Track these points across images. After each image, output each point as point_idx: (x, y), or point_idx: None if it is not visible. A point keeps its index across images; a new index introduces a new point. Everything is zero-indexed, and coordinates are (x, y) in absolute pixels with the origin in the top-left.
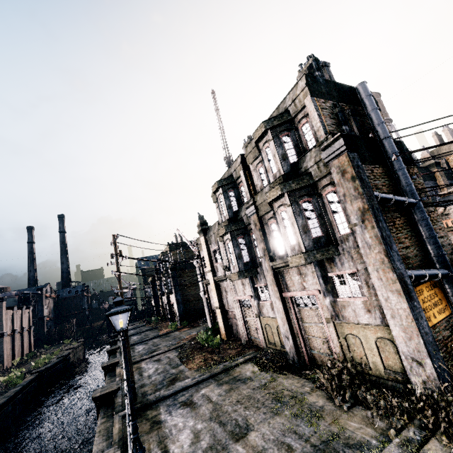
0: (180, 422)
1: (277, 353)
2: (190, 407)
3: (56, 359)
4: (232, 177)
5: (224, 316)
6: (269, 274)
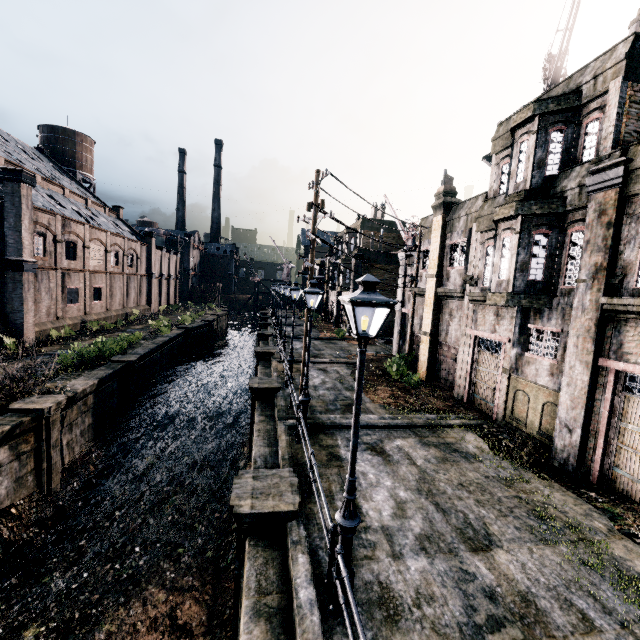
0: (371, 474)
1: (524, 438)
2: (381, 457)
3: (202, 322)
4: (577, 95)
5: (432, 349)
6: (584, 317)
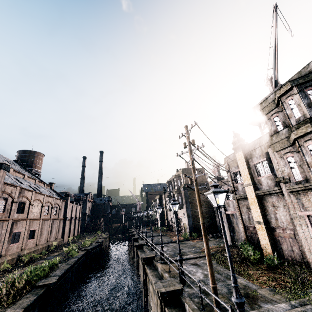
0: None
1: None
2: None
3: (96, 243)
4: None
5: (268, 233)
6: None
